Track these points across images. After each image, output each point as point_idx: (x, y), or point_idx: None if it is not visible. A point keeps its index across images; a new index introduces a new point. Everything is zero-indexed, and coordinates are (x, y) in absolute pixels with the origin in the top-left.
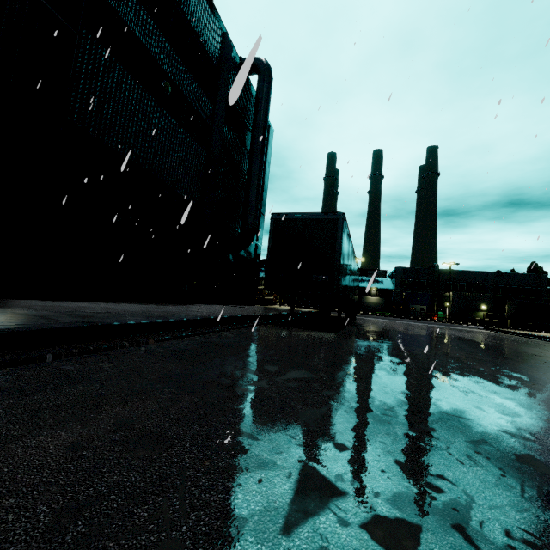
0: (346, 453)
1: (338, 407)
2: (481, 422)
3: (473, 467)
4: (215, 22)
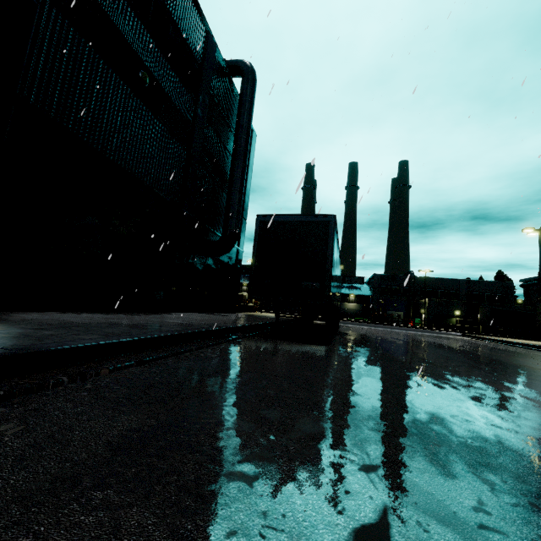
0: None
1: (402, 514)
2: None
3: None
4: (198, 19)
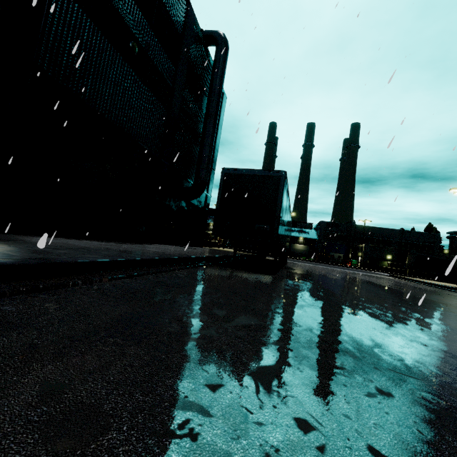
0: (312, 435)
1: (290, 364)
2: (431, 383)
3: (452, 454)
4: None
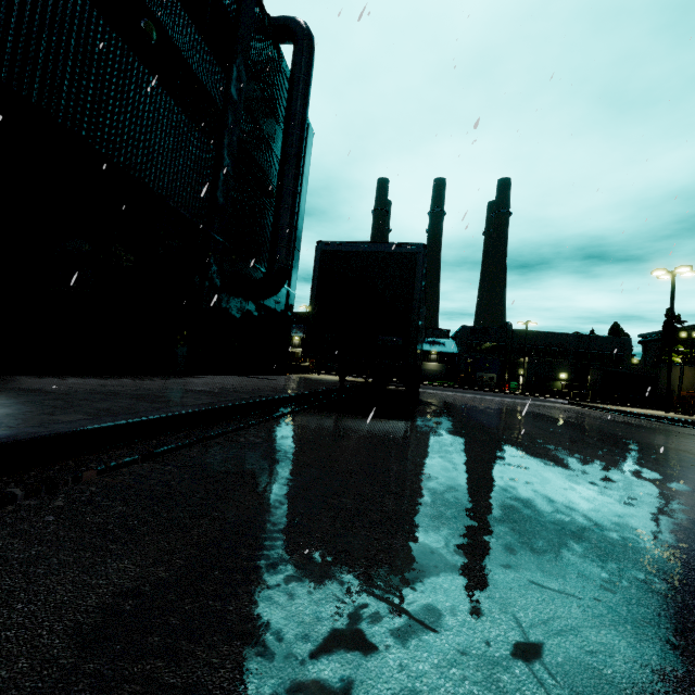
0: None
1: None
2: None
3: None
4: None
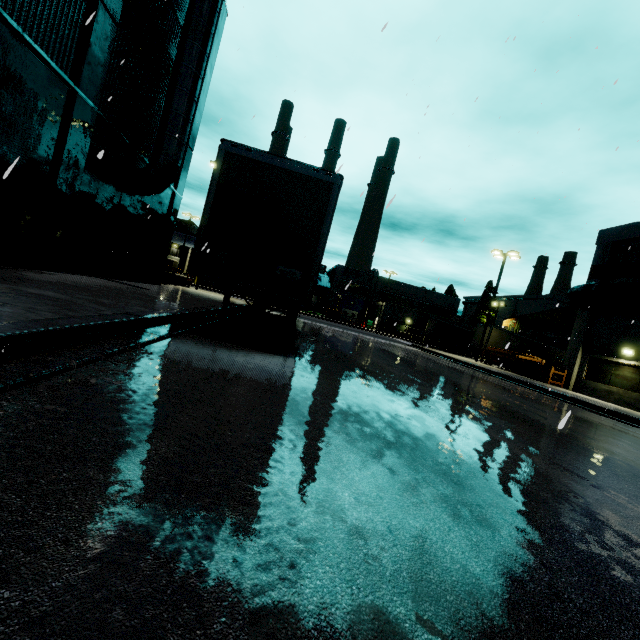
0: None
1: None
2: None
3: None
4: None
